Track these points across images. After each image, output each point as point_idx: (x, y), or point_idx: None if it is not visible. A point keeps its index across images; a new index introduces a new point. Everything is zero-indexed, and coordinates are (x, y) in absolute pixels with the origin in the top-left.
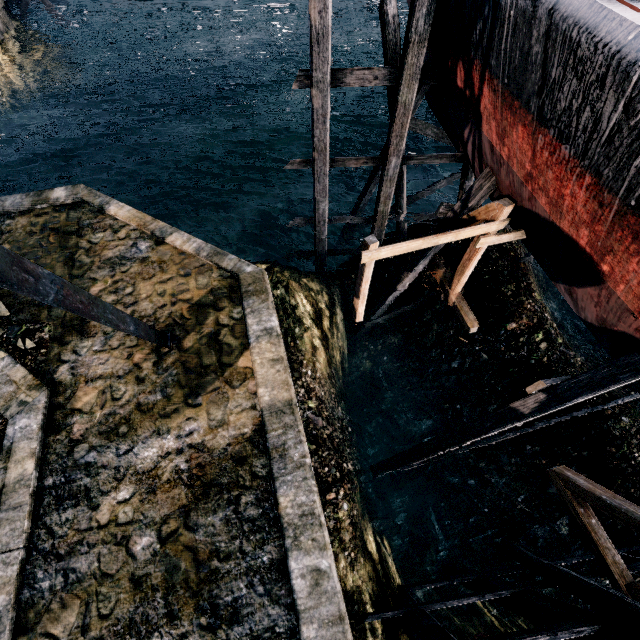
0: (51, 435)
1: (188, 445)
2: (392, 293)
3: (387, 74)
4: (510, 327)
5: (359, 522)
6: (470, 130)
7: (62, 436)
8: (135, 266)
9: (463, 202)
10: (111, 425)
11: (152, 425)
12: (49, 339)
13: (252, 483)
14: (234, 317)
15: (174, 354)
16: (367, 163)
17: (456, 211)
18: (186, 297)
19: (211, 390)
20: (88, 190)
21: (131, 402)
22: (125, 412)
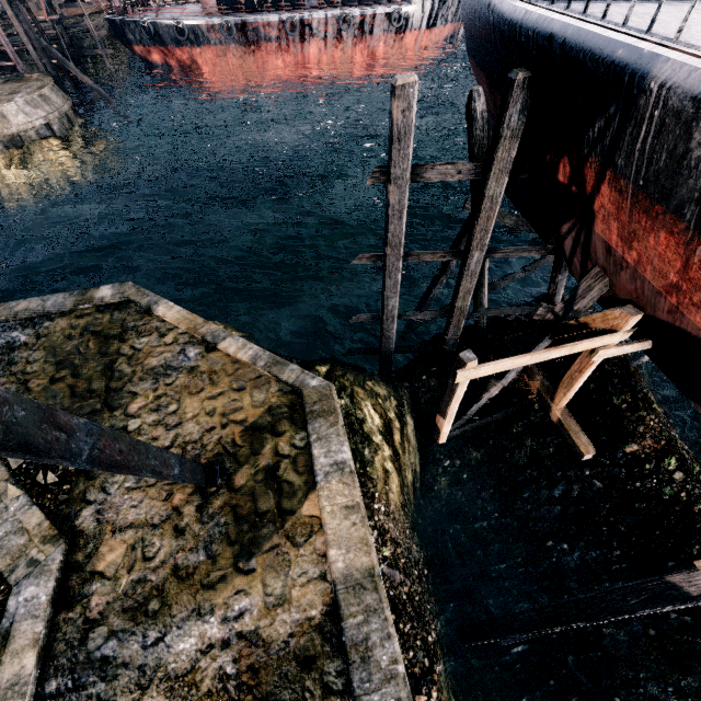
0: (62, 611)
1: (237, 634)
2: (476, 402)
3: (472, 168)
4: (630, 449)
5: None
6: (572, 226)
7: (76, 613)
8: (181, 377)
9: (566, 303)
10: (139, 598)
11: (191, 600)
12: (75, 471)
13: None
14: (296, 445)
15: (223, 495)
16: (445, 257)
17: (558, 313)
18: (239, 417)
19: (268, 548)
20: (136, 288)
21: (166, 564)
22: (158, 579)
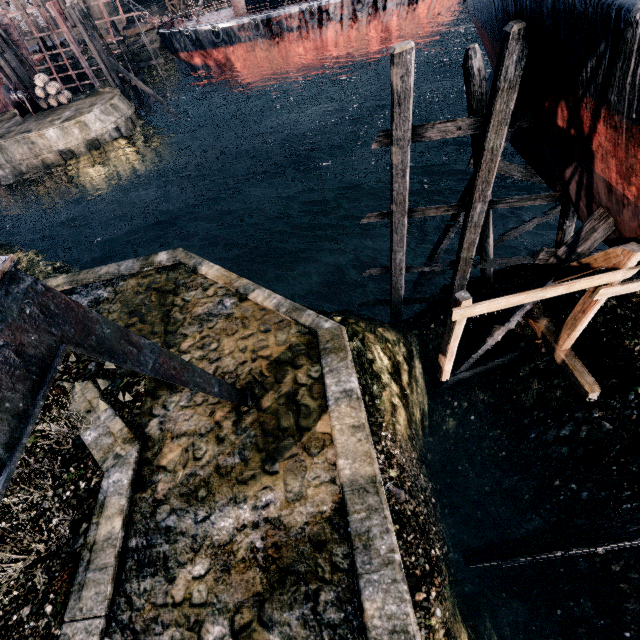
0: (138, 492)
1: (264, 519)
2: (480, 346)
3: (471, 123)
4: None
5: (452, 627)
6: (575, 169)
7: (147, 494)
8: (220, 322)
9: (569, 247)
10: (191, 487)
11: (229, 491)
12: (144, 392)
13: (332, 576)
14: (312, 376)
15: (253, 413)
16: (448, 211)
17: (560, 257)
18: (265, 353)
19: (288, 456)
20: (185, 253)
21: (211, 463)
22: (205, 474)
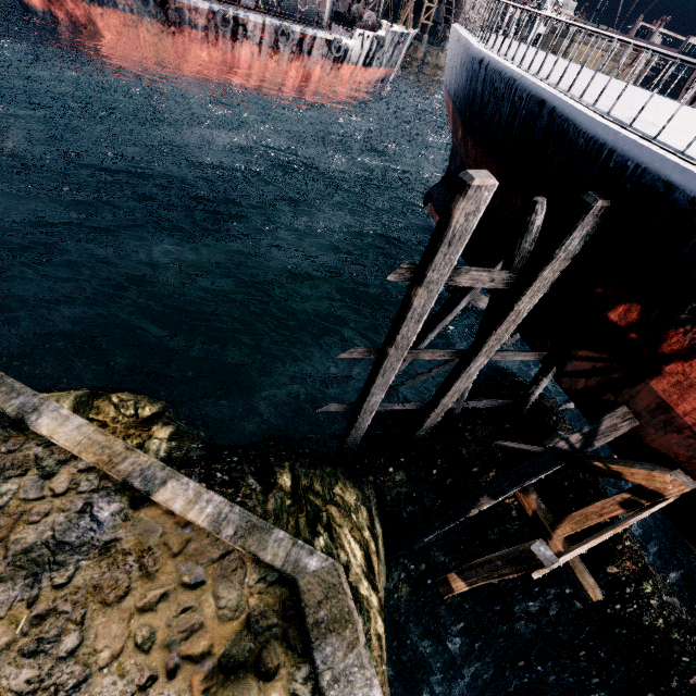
0: None
1: None
2: (462, 517)
3: (506, 278)
4: (611, 570)
5: None
6: (604, 359)
7: None
8: (86, 567)
9: (585, 436)
10: None
11: None
12: None
13: None
14: (299, 694)
15: None
16: (444, 356)
17: (574, 444)
18: (198, 648)
19: None
20: None
21: None
22: None
